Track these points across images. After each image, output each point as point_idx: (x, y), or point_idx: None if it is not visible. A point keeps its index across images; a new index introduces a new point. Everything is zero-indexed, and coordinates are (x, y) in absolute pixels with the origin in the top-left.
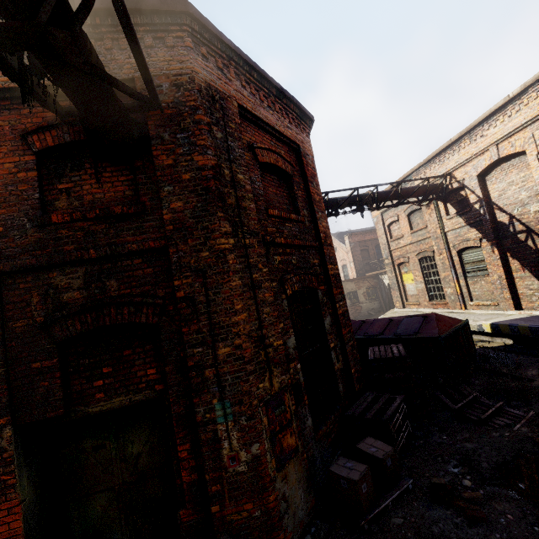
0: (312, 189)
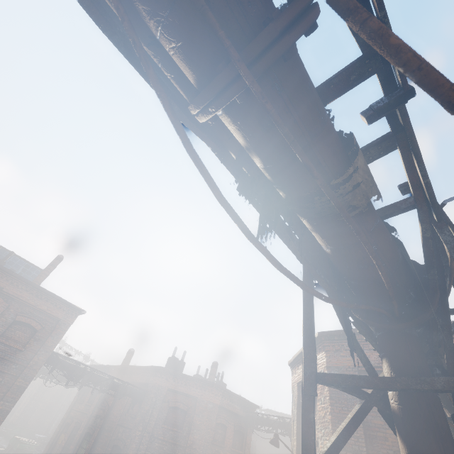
0: (195, 417)
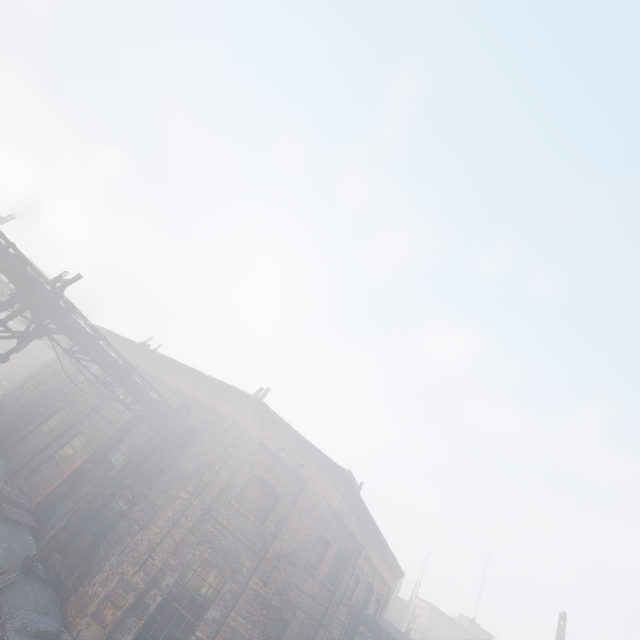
0: None
